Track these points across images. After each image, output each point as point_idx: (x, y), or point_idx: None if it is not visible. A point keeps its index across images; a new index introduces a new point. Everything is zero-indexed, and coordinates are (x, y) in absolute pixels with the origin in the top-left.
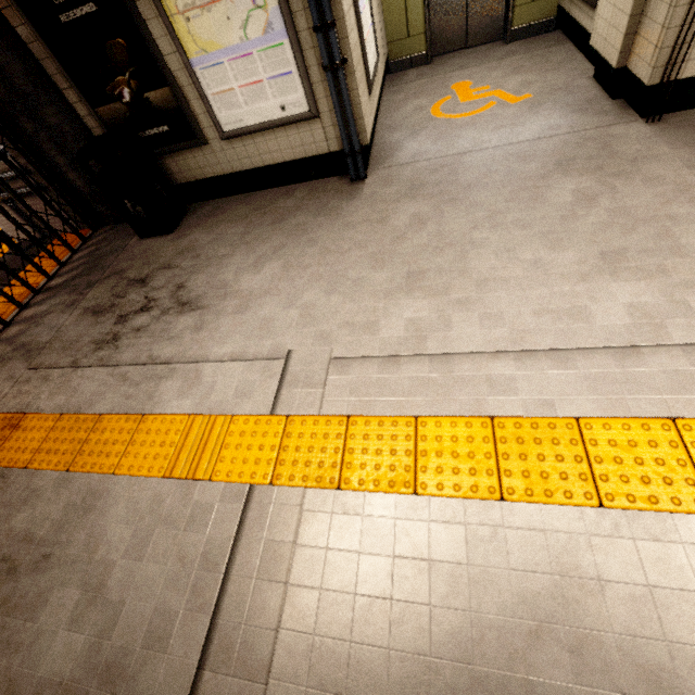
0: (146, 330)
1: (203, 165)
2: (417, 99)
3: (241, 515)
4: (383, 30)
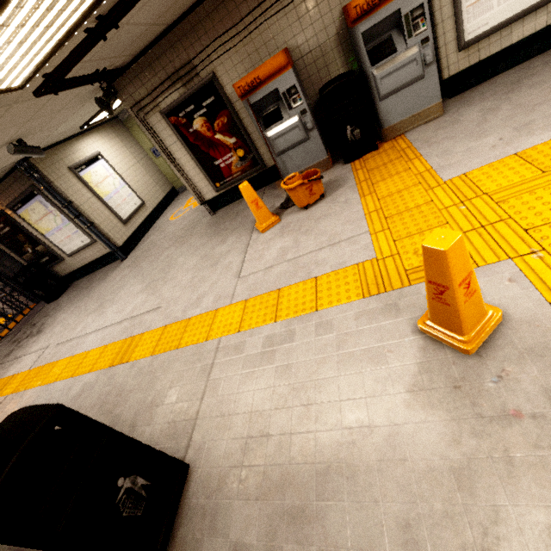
0: (21, 346)
1: (68, 267)
2: (173, 209)
3: None
4: (164, 181)
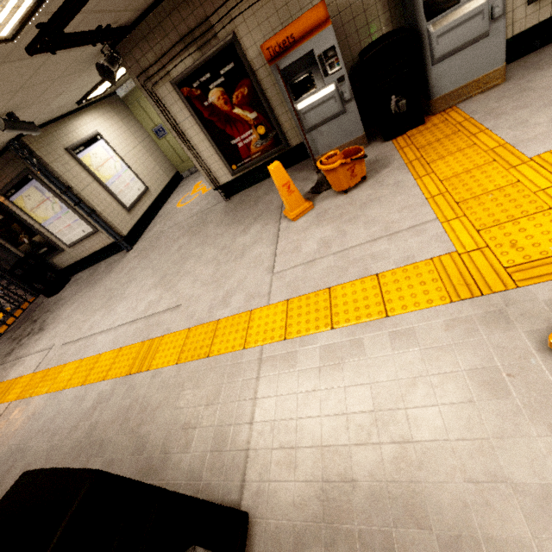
0: (23, 345)
1: (68, 259)
2: (179, 196)
3: (2, 413)
4: (168, 164)
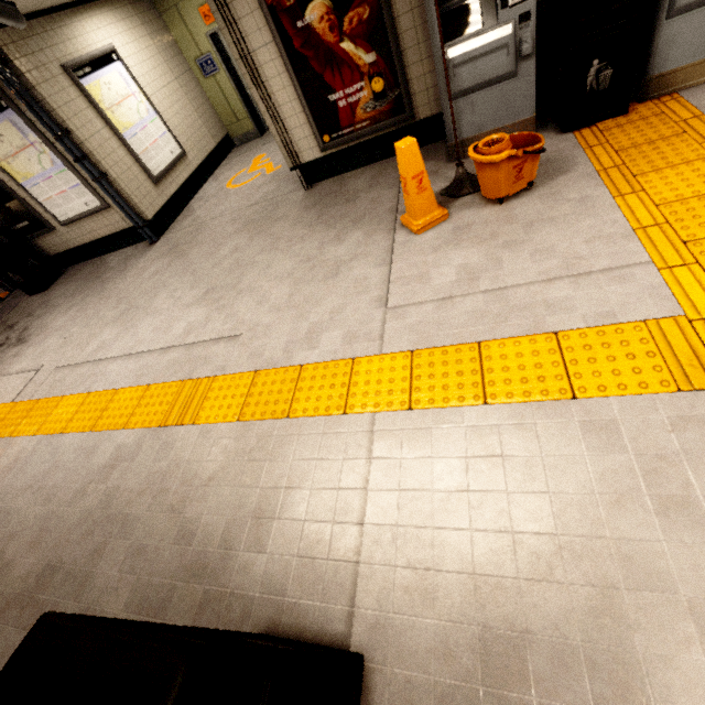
0: None
1: (61, 242)
2: (230, 171)
3: None
4: (215, 120)
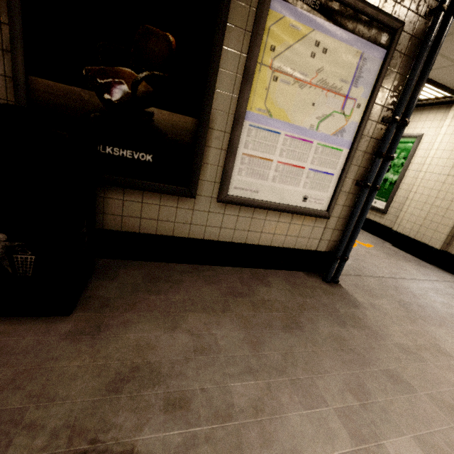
0: None
1: (165, 218)
2: None
3: None
4: None
